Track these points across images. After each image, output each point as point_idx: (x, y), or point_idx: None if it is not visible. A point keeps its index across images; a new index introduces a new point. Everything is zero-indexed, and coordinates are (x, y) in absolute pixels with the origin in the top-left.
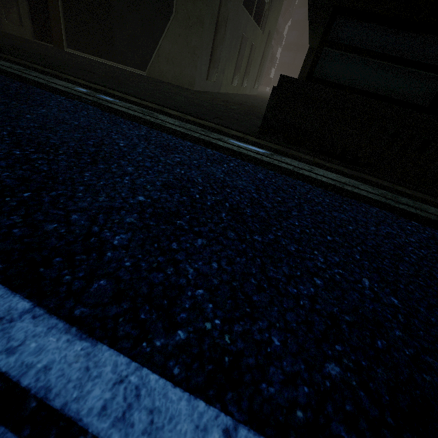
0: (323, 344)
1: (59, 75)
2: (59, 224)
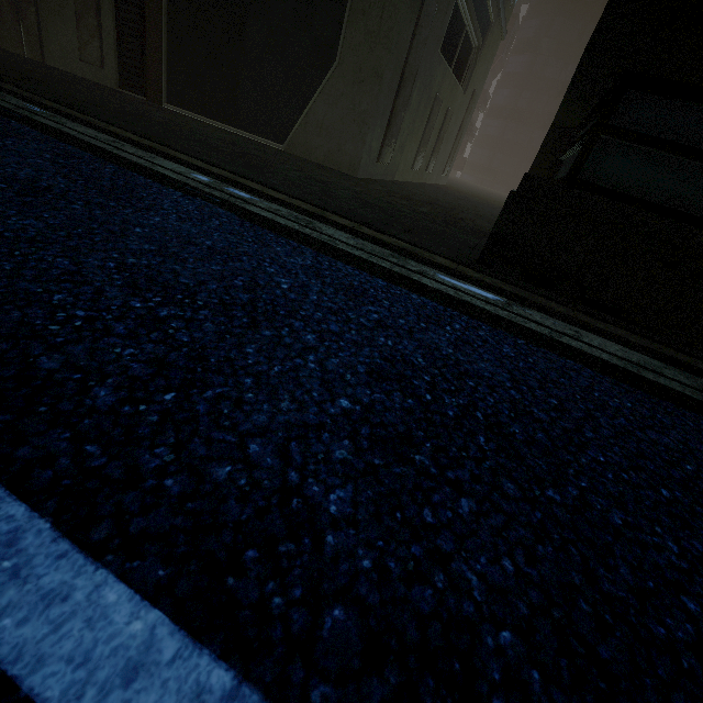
0: None
1: (166, 152)
2: (233, 465)
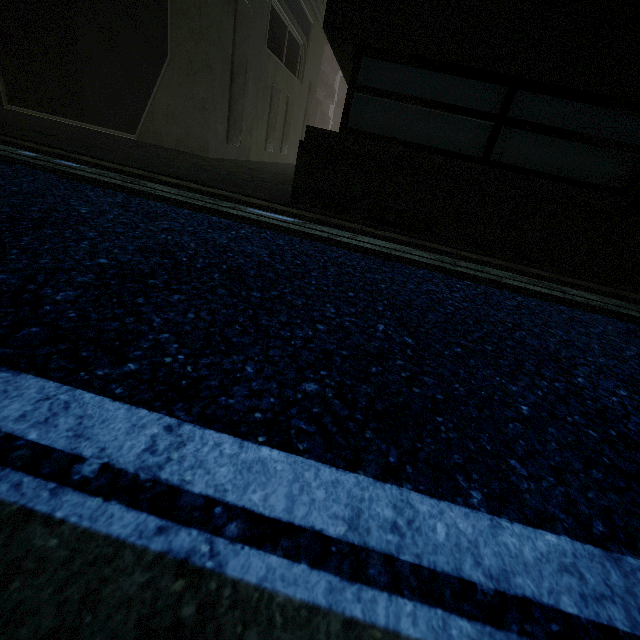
0: (306, 371)
1: None
2: None
